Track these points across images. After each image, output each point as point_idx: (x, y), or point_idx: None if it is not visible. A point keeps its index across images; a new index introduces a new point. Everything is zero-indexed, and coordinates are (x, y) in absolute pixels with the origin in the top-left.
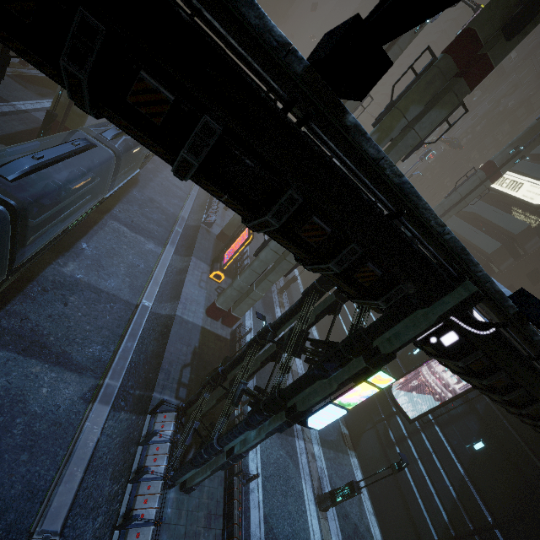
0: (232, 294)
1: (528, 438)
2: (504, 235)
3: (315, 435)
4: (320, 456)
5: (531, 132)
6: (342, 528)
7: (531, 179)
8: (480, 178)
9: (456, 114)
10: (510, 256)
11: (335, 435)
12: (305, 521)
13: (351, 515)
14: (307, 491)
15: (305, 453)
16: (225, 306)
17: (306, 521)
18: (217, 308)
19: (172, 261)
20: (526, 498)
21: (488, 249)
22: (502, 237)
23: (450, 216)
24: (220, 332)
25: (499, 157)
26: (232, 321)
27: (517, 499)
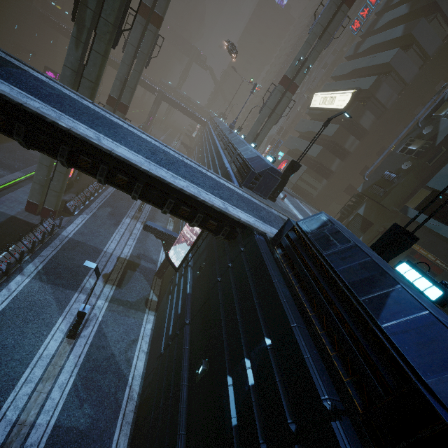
0: (35, 187)
1: (218, 245)
2: (330, 141)
3: (108, 295)
4: (101, 307)
5: (307, 45)
6: (91, 353)
7: (340, 91)
8: (280, 91)
9: (313, 68)
10: (335, 157)
11: (136, 299)
12: (41, 340)
13: (112, 348)
14: (61, 324)
15: (83, 303)
16: (35, 200)
17: (42, 341)
18: (29, 202)
19: (22, 183)
20: (207, 292)
21: (314, 154)
22: (328, 143)
23: (269, 128)
24: (34, 222)
25: (289, 70)
26: (48, 214)
27: (203, 296)
